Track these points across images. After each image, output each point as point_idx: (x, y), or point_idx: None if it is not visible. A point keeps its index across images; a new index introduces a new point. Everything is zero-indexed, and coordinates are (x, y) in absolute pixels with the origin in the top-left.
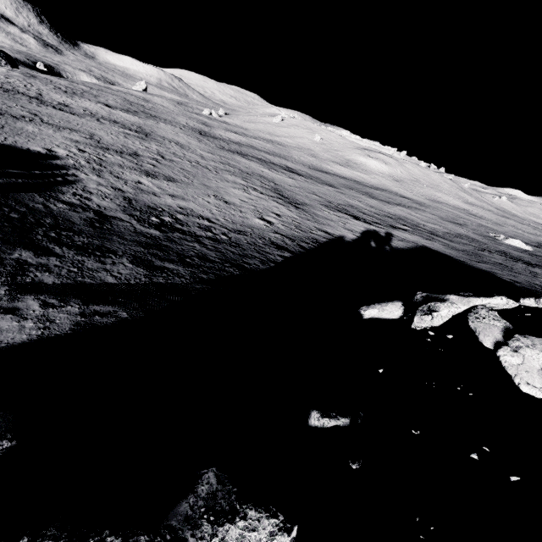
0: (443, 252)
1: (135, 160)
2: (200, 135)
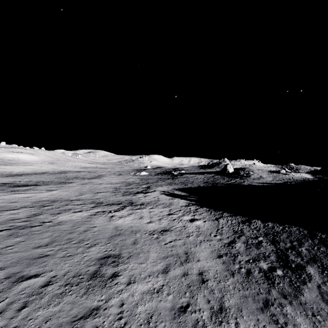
0: (181, 187)
1: None
2: None
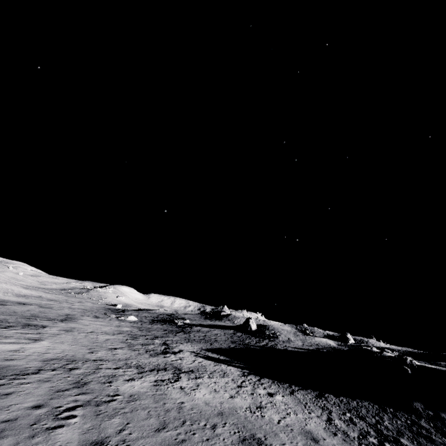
0: (209, 348)
1: None
2: None
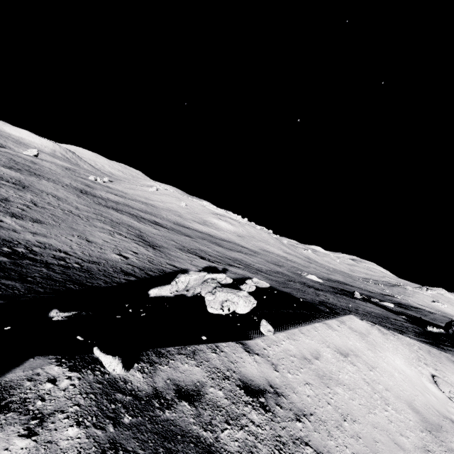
0: None
1: (3, 204)
2: (80, 193)
